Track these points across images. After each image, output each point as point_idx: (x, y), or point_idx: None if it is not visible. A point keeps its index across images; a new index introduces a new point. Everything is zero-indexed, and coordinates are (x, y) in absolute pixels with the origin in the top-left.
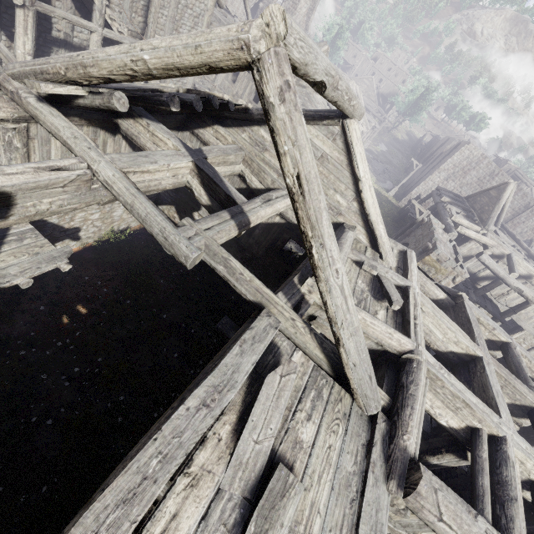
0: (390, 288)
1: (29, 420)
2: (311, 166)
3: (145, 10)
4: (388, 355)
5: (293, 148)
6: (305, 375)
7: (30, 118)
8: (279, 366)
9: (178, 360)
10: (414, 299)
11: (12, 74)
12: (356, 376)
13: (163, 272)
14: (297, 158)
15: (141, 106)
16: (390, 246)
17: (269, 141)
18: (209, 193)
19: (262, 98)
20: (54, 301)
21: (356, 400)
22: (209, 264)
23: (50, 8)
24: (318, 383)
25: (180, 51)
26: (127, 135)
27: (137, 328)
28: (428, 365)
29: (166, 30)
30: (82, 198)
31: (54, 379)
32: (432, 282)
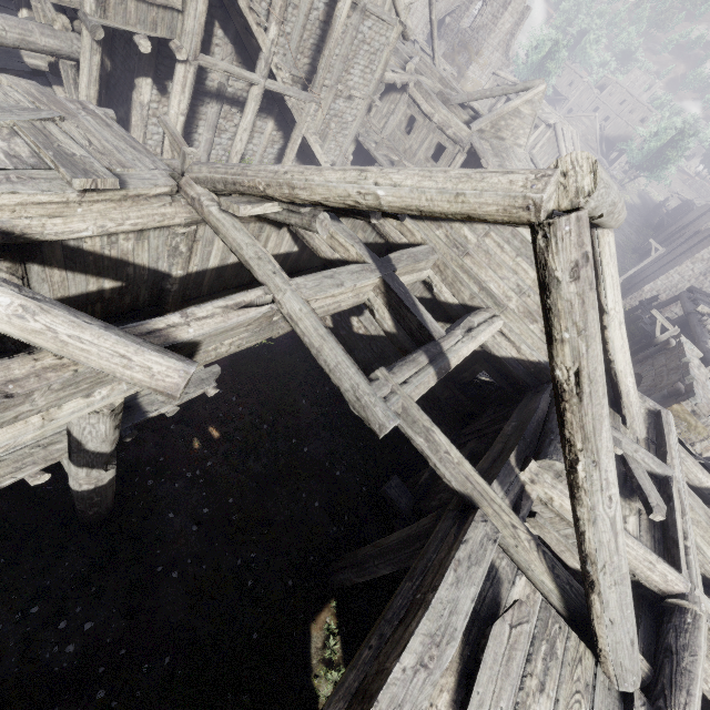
0: (643, 480)
1: (155, 569)
2: (599, 361)
3: (313, 49)
4: (642, 589)
5: (577, 337)
6: (533, 617)
7: (201, 221)
8: (507, 610)
9: (318, 511)
10: (680, 502)
11: (196, 178)
12: (612, 637)
13: (305, 389)
14: (581, 350)
15: (331, 211)
16: (639, 408)
17: (474, 243)
18: (395, 318)
19: (542, 269)
20: (186, 419)
21: (603, 665)
22: (404, 431)
23: (213, 61)
24: (549, 630)
25: (432, 195)
26: (297, 233)
27: (273, 463)
28: (709, 622)
29: (334, 72)
30: (260, 335)
31: (182, 520)
32: (695, 460)
